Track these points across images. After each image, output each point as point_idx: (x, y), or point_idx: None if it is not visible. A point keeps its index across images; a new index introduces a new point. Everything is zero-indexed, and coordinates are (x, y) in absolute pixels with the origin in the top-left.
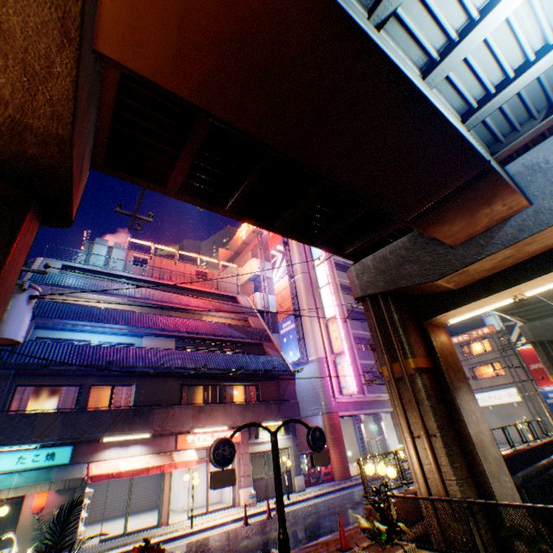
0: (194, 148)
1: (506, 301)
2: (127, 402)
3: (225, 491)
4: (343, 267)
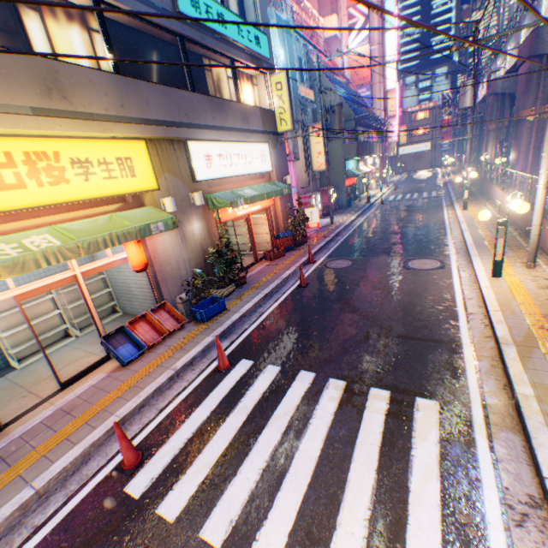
0: None
1: None
2: None
3: None
4: None
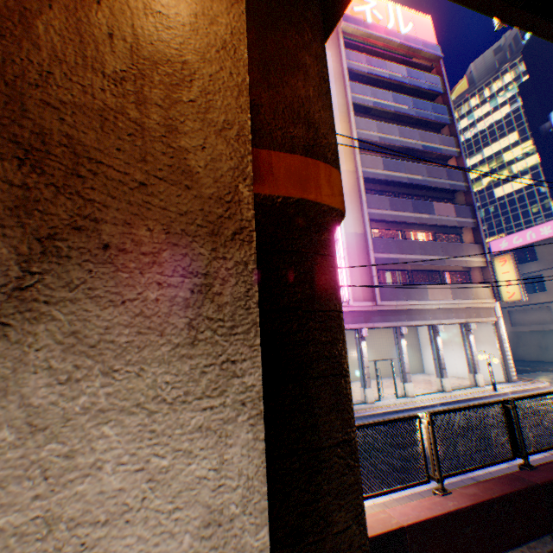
0: None
1: None
2: None
3: None
4: (377, 115)
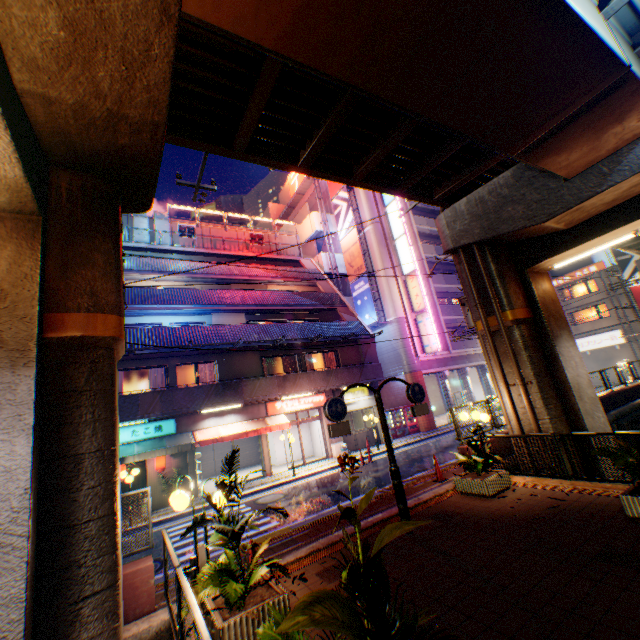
0: (263, 97)
1: (625, 237)
2: (212, 378)
3: (317, 447)
4: (420, 210)
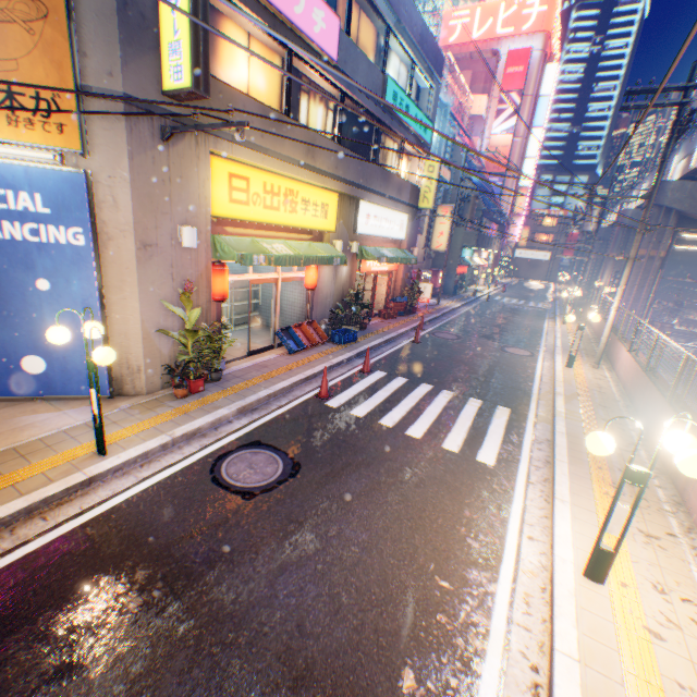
0: None
1: None
2: None
3: None
4: None
